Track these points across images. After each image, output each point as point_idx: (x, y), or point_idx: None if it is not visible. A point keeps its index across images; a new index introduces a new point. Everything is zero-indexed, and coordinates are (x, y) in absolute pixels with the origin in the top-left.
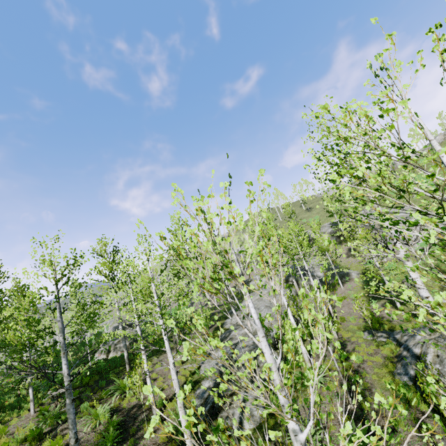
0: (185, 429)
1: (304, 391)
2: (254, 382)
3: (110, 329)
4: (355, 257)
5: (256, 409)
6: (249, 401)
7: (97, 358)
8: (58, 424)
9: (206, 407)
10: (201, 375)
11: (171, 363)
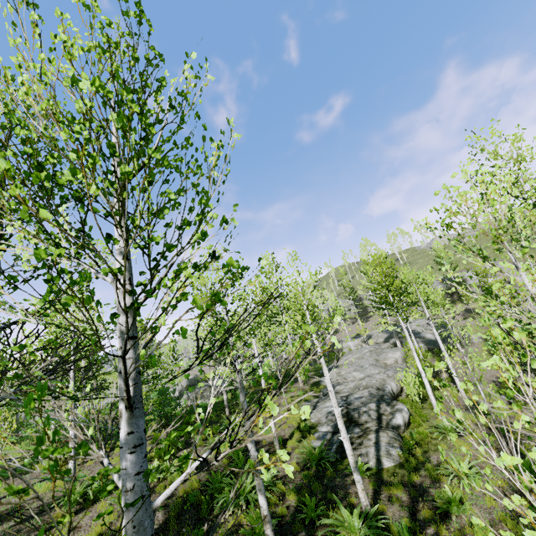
0: (345, 438)
1: (442, 439)
2: (382, 428)
3: (183, 381)
4: (474, 319)
5: (394, 448)
6: (383, 441)
7: (183, 405)
8: (176, 450)
9: (333, 446)
10: (314, 423)
11: (327, 375)
